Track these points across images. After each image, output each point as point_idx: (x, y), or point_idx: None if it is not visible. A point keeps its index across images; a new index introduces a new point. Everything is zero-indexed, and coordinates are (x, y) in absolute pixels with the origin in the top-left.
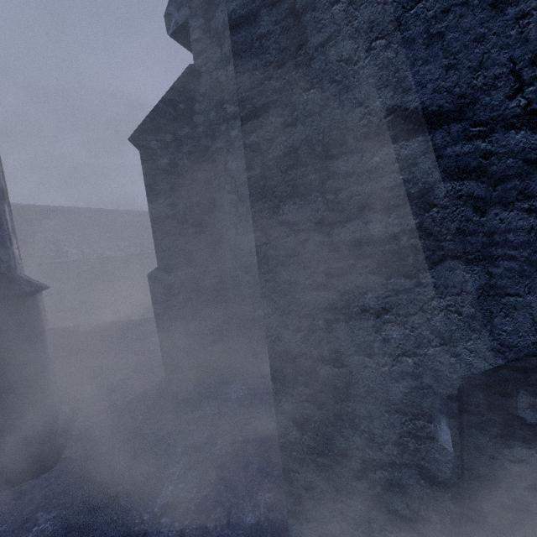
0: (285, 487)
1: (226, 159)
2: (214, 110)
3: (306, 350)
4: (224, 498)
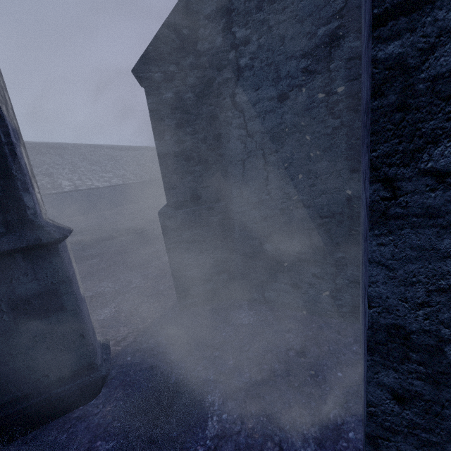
0: (367, 450)
1: (233, 91)
2: (220, 35)
3: (431, 327)
4: (271, 432)
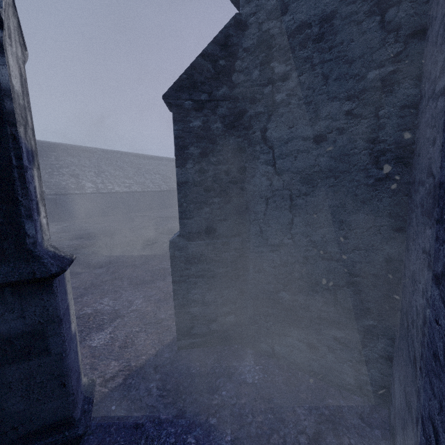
0: None
1: (265, 125)
2: (258, 68)
3: None
4: None
